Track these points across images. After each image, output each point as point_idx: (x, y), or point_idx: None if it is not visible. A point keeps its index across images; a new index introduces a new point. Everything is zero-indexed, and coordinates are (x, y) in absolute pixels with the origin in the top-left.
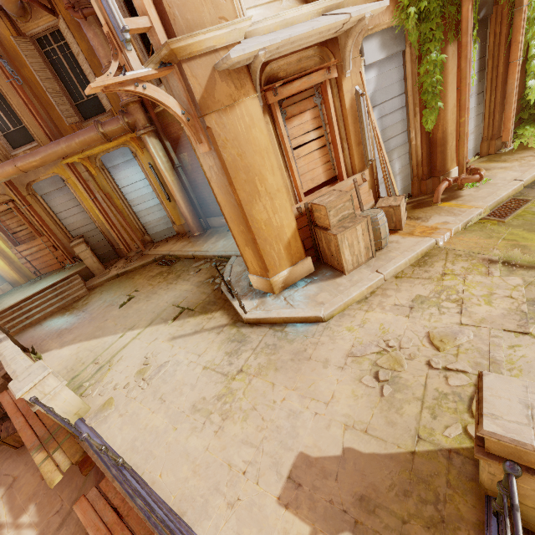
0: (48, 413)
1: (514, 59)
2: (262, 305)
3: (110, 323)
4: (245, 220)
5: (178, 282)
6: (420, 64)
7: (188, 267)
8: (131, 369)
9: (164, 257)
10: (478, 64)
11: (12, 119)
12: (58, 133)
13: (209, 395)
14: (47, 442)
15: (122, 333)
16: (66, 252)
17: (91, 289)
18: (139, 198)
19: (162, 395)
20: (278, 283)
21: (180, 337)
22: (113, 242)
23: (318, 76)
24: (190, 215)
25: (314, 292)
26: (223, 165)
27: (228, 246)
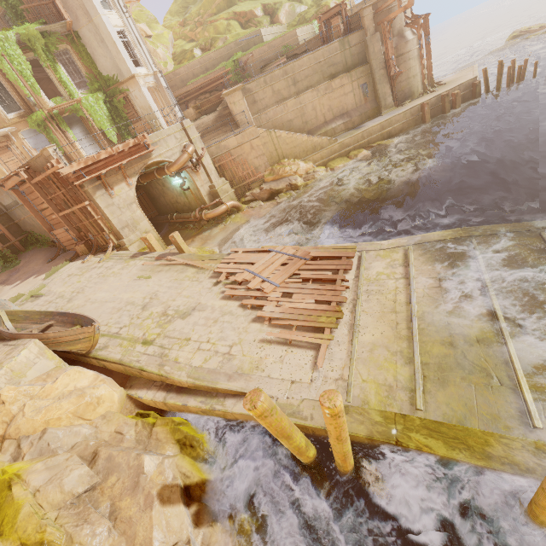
0: None
1: (96, 130)
2: None
3: None
4: None
5: None
6: (47, 137)
7: None
8: None
9: None
10: (85, 132)
11: None
12: None
13: None
14: None
15: None
16: None
17: None
18: None
19: None
20: None
21: None
22: None
23: (4, 144)
24: None
25: None
26: None
27: None
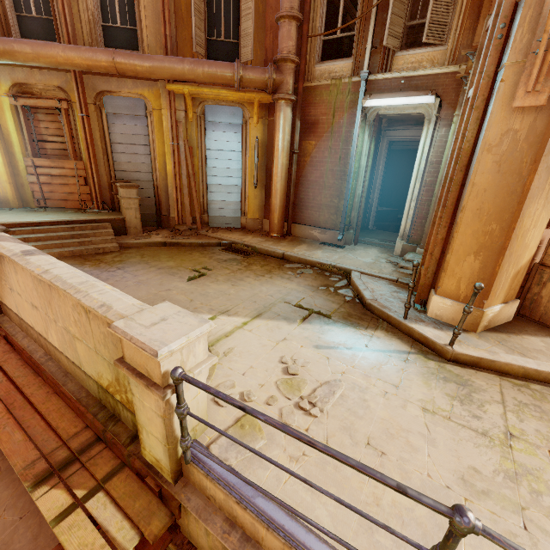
0: (260, 417)
1: None
2: (466, 341)
3: (180, 296)
4: (513, 217)
5: (274, 277)
6: None
7: (279, 265)
8: (264, 374)
9: (231, 244)
10: None
11: (125, 14)
12: (176, 55)
13: (483, 466)
14: (65, 469)
15: (210, 314)
16: (99, 192)
17: (122, 247)
18: (220, 169)
19: (370, 440)
20: (486, 319)
21: (332, 348)
22: (163, 205)
23: None
24: (280, 210)
25: (546, 347)
26: (547, 131)
27: (335, 258)
